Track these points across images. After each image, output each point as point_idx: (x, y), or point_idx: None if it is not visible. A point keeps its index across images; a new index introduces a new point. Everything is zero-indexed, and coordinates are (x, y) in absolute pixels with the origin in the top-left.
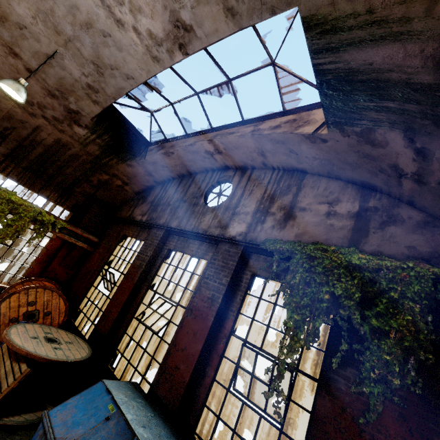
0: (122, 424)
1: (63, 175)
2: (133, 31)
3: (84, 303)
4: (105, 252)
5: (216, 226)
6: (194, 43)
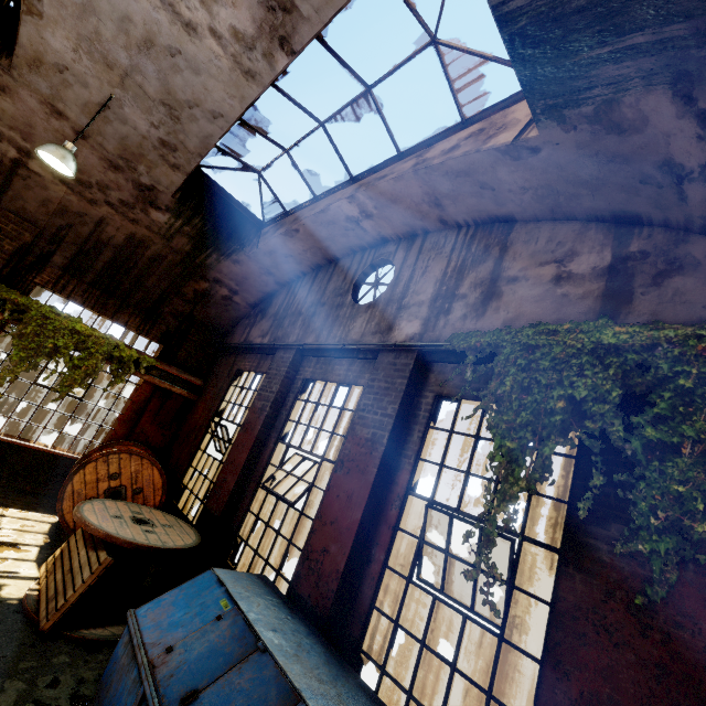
0: (239, 625)
1: (144, 289)
2: (211, 35)
3: (190, 476)
4: (213, 399)
5: (374, 332)
6: (301, 30)
